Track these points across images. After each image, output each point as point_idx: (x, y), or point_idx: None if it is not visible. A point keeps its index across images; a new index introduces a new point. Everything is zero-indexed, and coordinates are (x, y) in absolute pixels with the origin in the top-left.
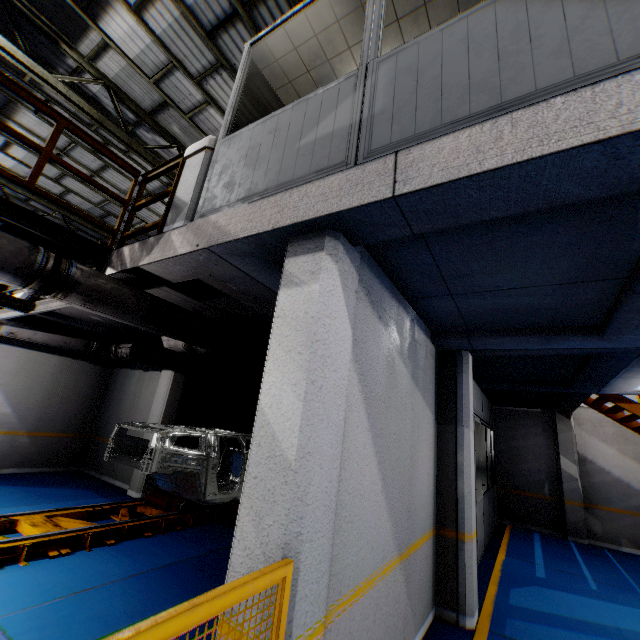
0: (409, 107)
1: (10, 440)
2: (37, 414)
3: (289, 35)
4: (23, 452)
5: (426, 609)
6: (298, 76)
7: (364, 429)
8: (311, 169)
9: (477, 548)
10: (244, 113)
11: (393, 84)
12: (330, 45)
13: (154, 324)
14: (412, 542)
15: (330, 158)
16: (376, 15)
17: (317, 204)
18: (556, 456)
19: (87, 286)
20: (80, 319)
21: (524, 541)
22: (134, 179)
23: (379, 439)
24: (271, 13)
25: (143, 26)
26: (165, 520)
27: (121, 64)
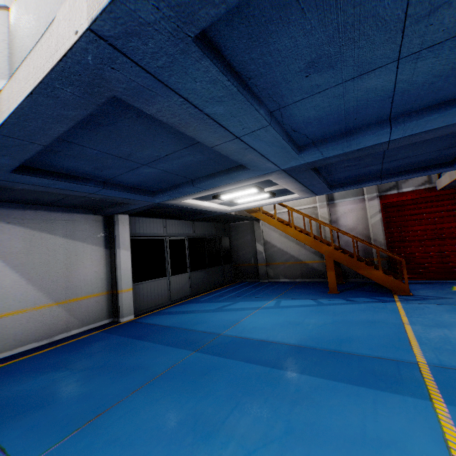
0: None
1: None
2: None
3: None
4: None
5: (99, 319)
6: None
7: (1, 266)
8: None
9: (170, 295)
10: None
11: None
12: None
13: None
14: (74, 298)
15: None
16: None
17: None
18: (255, 243)
19: None
20: None
21: (229, 287)
22: None
23: (20, 267)
24: None
25: None
26: None
27: None
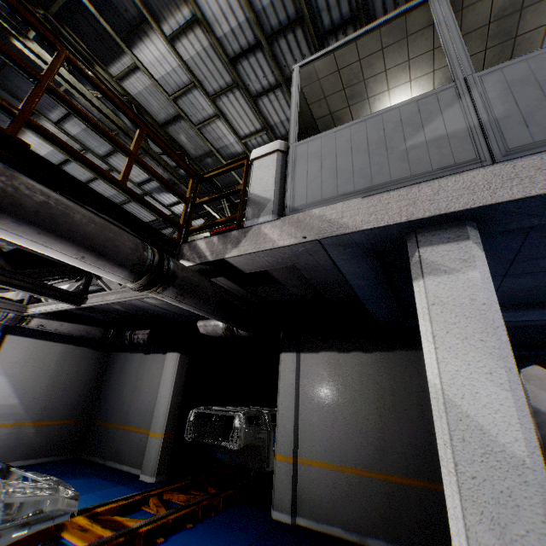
0: (542, 111)
1: (16, 432)
2: (42, 403)
3: (336, 59)
4: (28, 443)
5: None
6: (333, 93)
7: None
8: (433, 166)
9: None
10: (247, 125)
11: (509, 93)
12: (369, 67)
13: (223, 312)
14: None
15: (455, 156)
16: (456, 40)
17: (462, 197)
18: None
19: (181, 279)
20: (99, 308)
21: None
22: (191, 179)
23: None
24: (289, 44)
25: (174, 52)
26: (201, 507)
27: (145, 83)
